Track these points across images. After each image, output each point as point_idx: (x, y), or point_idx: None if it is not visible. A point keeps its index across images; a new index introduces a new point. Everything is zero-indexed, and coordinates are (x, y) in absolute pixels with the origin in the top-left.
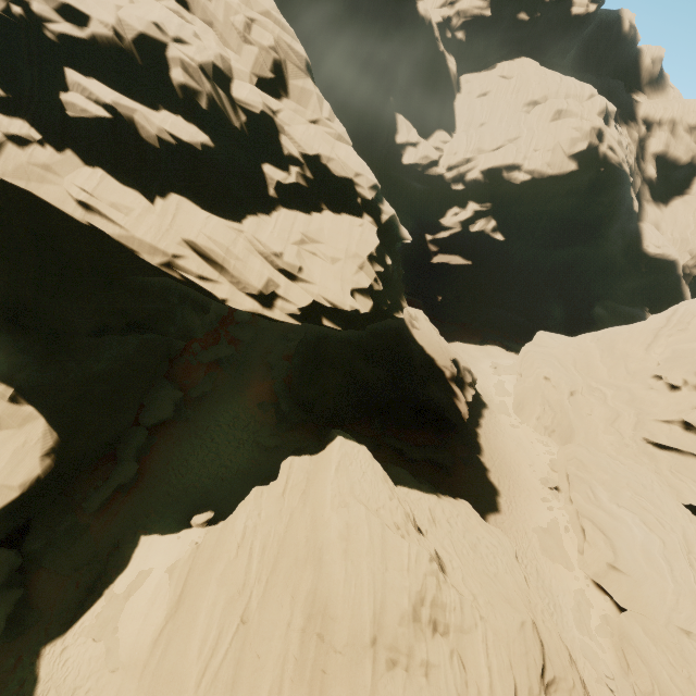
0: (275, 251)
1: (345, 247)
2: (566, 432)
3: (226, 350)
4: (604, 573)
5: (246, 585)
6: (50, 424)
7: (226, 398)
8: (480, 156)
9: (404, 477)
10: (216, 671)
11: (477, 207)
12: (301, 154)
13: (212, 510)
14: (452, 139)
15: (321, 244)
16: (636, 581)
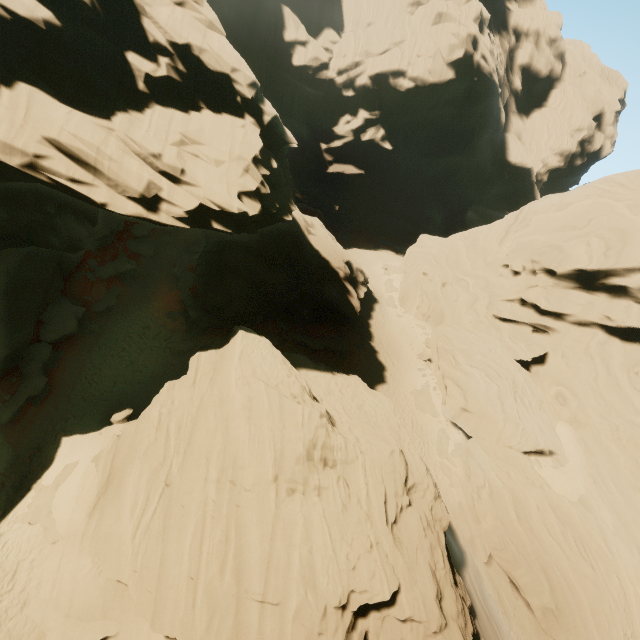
0: (153, 152)
1: (228, 149)
2: (438, 316)
3: (127, 265)
4: (458, 415)
5: (166, 458)
6: None
7: (133, 311)
8: (368, 59)
9: (303, 362)
10: (148, 524)
11: (367, 115)
12: (169, 43)
13: (130, 408)
14: (341, 40)
15: (203, 145)
16: (479, 416)
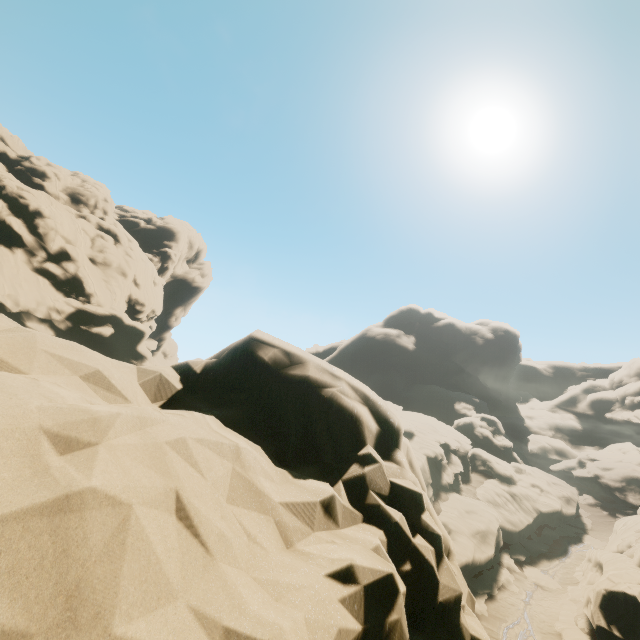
0: None
1: None
2: None
3: None
4: None
5: None
6: None
7: None
8: None
9: None
10: None
11: None
12: None
13: None
14: None
15: None
16: None
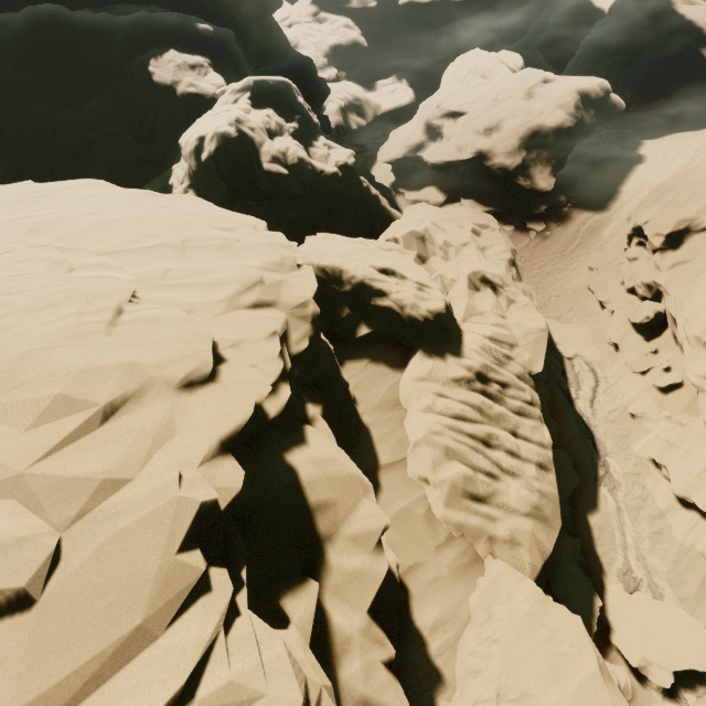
0: None
1: None
2: None
3: None
4: None
5: None
6: (414, 93)
7: None
8: None
9: None
10: None
11: None
12: None
13: None
14: None
15: None
16: None
